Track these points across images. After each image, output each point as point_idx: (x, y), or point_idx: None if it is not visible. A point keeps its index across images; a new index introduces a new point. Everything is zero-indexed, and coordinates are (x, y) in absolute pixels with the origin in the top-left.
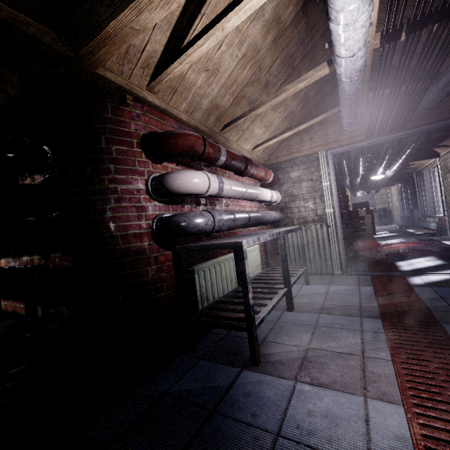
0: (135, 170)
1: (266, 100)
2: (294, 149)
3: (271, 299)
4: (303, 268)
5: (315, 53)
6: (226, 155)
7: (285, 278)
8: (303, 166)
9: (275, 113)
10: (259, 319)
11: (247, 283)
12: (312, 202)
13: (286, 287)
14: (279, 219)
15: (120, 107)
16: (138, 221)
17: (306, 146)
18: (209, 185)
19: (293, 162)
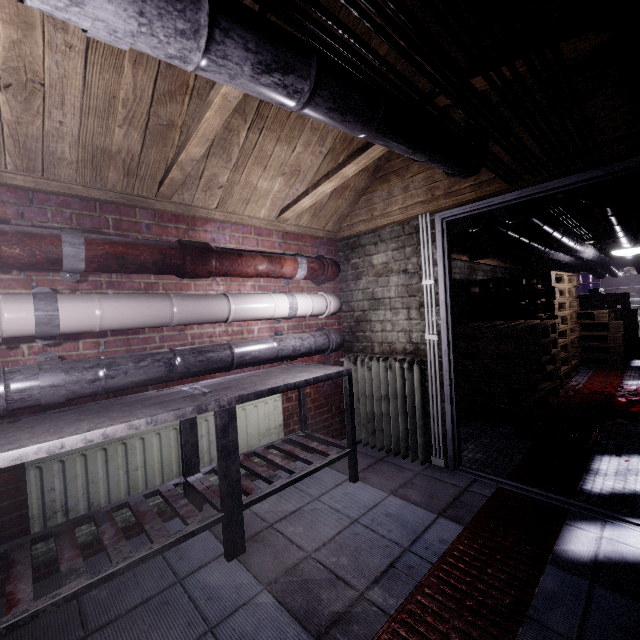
0: None
1: (190, 129)
2: (378, 210)
3: (152, 542)
4: (339, 453)
5: (332, 3)
6: (90, 251)
7: (221, 494)
8: (393, 244)
9: (293, 147)
10: (7, 622)
11: None
12: (404, 315)
13: (223, 511)
14: (318, 348)
15: None
16: None
17: (397, 204)
18: None
19: (378, 234)
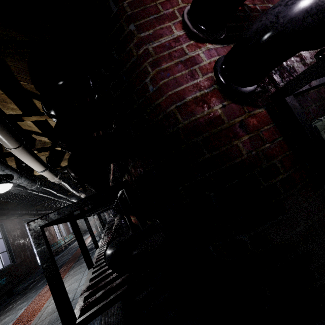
0: (161, 17)
1: None
2: None
3: None
4: None
5: None
6: None
7: None
8: None
9: None
10: None
11: None
12: None
13: None
14: None
15: None
16: (193, 80)
17: None
18: None
19: None
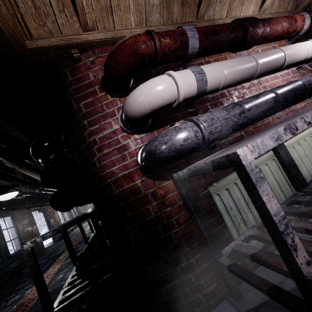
0: (105, 114)
1: None
2: None
3: None
4: None
5: None
6: (198, 32)
7: None
8: None
9: None
10: None
11: (281, 233)
12: None
13: None
14: None
15: (76, 65)
16: (123, 161)
17: None
18: (176, 85)
19: None
